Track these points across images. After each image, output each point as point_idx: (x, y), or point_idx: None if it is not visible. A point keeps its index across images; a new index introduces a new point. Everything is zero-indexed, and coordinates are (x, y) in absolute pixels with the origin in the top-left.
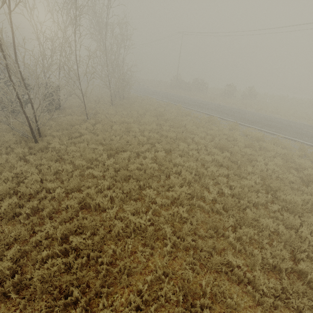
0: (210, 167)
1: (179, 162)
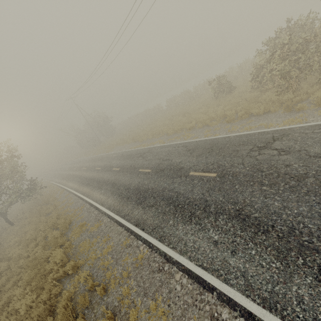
0: None
1: None
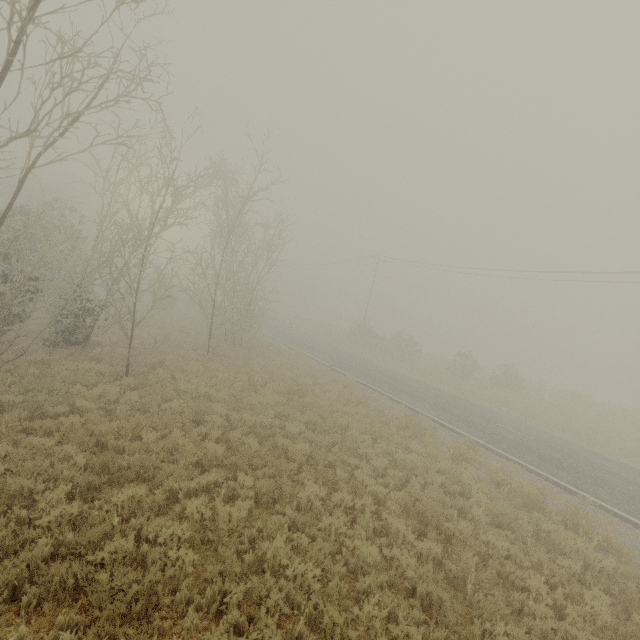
0: (368, 597)
1: (276, 553)
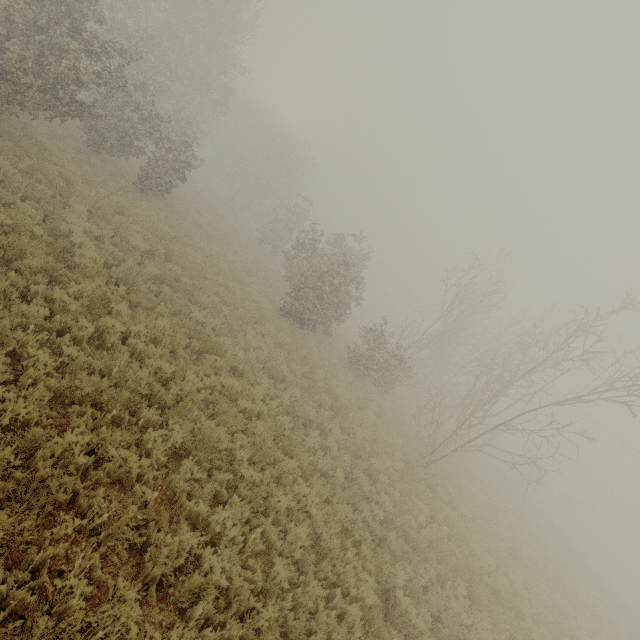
0: None
1: None
